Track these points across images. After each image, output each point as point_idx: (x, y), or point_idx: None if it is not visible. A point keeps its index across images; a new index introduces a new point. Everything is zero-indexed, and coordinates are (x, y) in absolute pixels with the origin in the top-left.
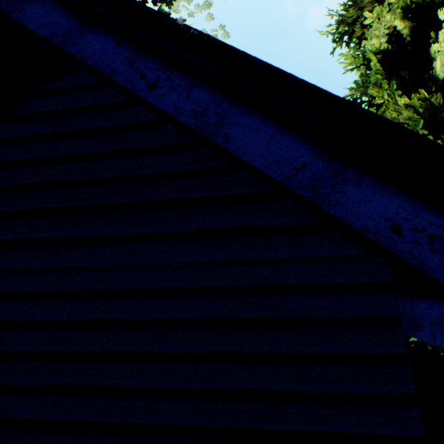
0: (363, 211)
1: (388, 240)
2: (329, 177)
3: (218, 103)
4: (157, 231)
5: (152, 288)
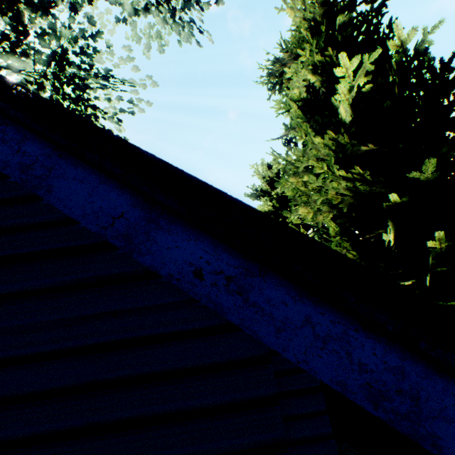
0: (170, 258)
1: (190, 285)
2: (144, 226)
3: (48, 156)
4: (24, 287)
5: (10, 356)
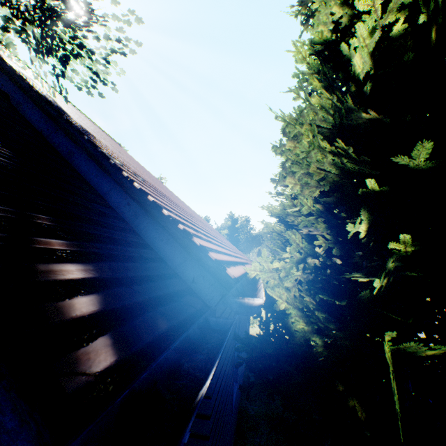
0: None
1: None
2: None
3: None
4: None
5: None
